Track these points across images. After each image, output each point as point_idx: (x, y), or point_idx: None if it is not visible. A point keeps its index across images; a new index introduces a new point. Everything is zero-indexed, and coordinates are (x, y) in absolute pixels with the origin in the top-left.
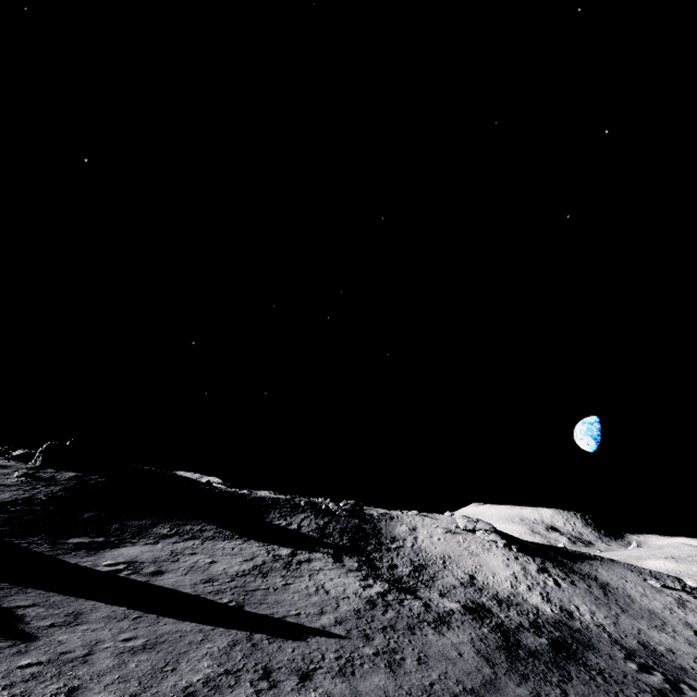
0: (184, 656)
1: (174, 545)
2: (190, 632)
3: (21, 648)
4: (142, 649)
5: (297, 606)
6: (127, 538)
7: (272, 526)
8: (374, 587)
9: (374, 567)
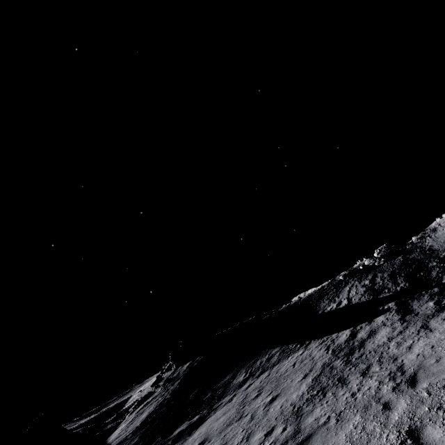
0: None
1: (246, 391)
2: None
3: None
4: None
5: None
6: (215, 404)
7: (325, 315)
8: None
9: None
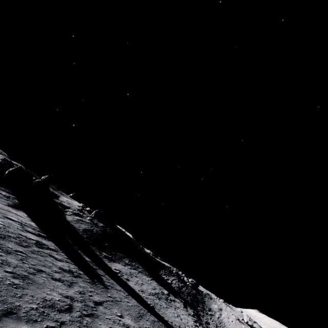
0: (142, 316)
1: (130, 269)
2: (141, 309)
3: (106, 290)
4: (132, 307)
5: (171, 318)
6: (117, 259)
7: (161, 277)
8: (199, 327)
9: (199, 318)
